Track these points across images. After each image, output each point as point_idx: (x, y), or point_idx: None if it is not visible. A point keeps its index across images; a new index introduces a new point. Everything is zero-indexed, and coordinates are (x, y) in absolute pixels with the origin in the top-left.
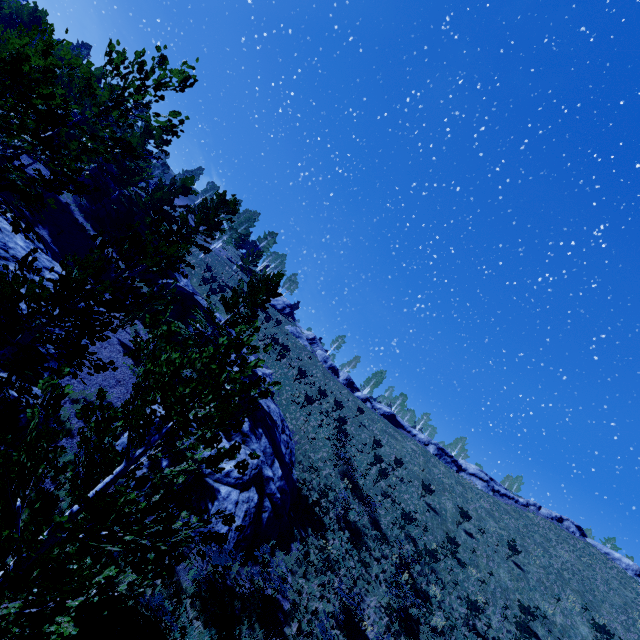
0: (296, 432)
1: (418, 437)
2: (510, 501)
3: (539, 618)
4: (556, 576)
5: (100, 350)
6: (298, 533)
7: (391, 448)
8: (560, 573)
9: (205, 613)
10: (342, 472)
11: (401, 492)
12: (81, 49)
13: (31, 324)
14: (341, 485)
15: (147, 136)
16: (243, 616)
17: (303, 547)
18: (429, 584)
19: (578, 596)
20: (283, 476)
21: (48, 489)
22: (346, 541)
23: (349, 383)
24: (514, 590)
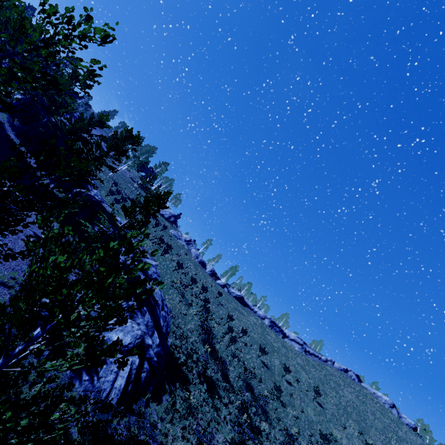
0: (172, 309)
1: (258, 313)
2: (316, 358)
3: (332, 441)
4: (343, 411)
5: (16, 240)
6: (168, 387)
7: (239, 321)
8: (346, 408)
9: None
10: (204, 339)
11: (245, 353)
12: (27, 9)
13: None
14: (203, 349)
15: (74, 79)
16: None
17: (171, 399)
18: (261, 421)
19: (356, 424)
20: (160, 343)
21: None
22: (204, 392)
23: (213, 273)
24: (317, 422)
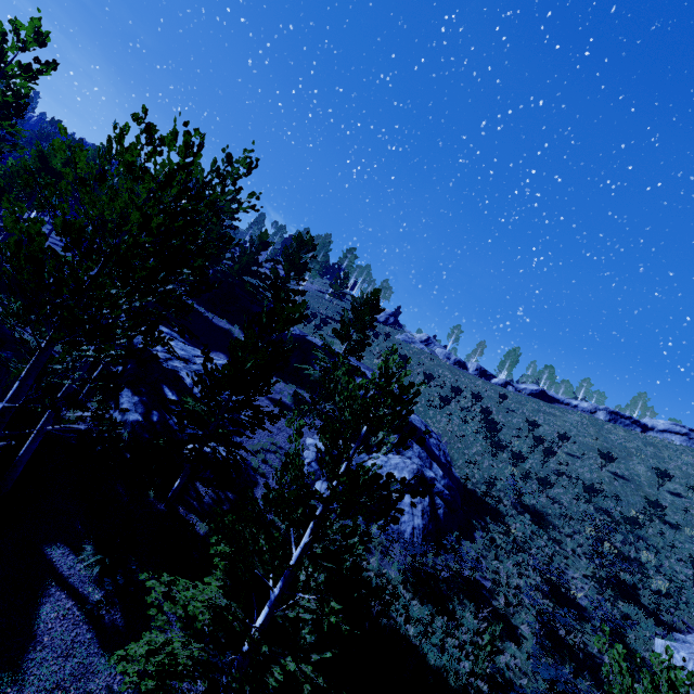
0: (443, 434)
1: (580, 407)
2: None
3: None
4: None
5: None
6: (477, 523)
7: (551, 426)
8: None
9: (418, 594)
10: (503, 461)
11: (576, 467)
12: None
13: (218, 400)
14: (506, 473)
15: (220, 213)
16: (451, 595)
17: (486, 533)
18: (638, 551)
19: None
20: (445, 475)
21: (269, 518)
22: (529, 524)
23: (481, 372)
24: None
